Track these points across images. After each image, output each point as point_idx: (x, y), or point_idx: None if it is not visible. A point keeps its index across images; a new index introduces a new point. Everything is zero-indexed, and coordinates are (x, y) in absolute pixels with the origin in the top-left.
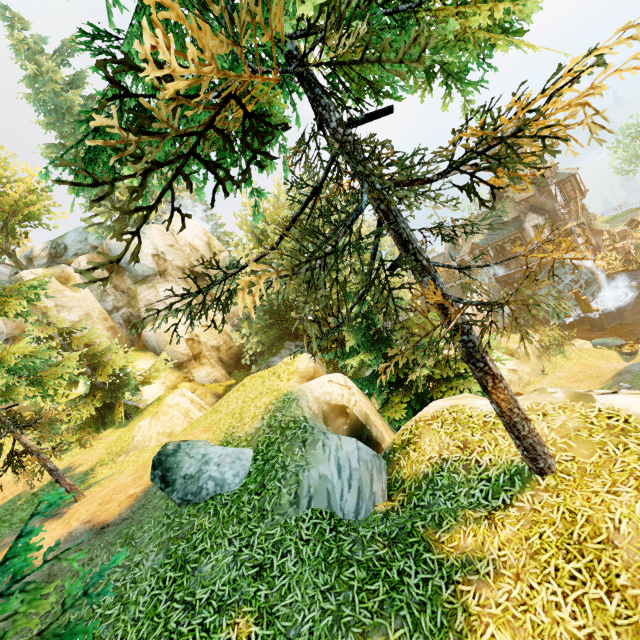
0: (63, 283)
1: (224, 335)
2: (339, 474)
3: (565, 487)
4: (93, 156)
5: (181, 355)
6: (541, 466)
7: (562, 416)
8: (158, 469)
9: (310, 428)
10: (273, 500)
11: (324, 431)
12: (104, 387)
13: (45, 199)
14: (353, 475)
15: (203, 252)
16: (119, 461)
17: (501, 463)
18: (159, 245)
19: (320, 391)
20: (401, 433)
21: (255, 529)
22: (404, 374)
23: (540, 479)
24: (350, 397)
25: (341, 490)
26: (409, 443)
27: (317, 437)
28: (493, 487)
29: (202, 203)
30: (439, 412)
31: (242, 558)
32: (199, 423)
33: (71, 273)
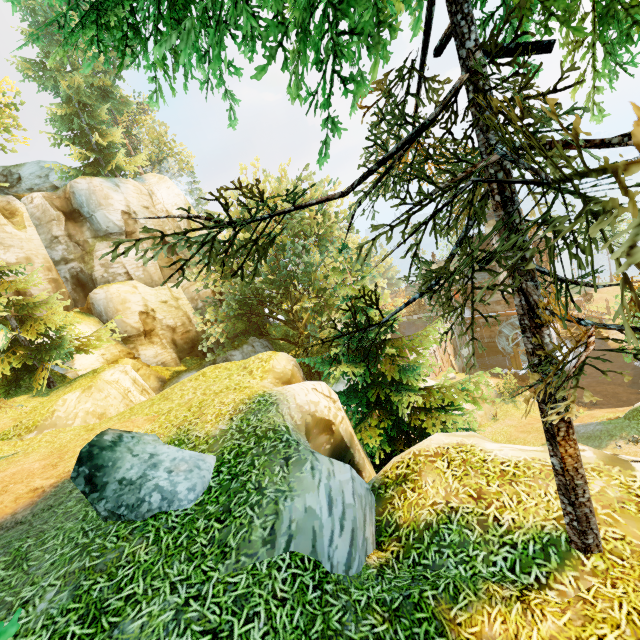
0: (6, 216)
1: (184, 316)
2: (330, 510)
3: (622, 575)
4: (99, 13)
5: (130, 328)
6: (589, 542)
7: (598, 480)
8: (85, 465)
9: (294, 443)
10: (241, 533)
11: (310, 449)
12: (29, 345)
13: (7, 116)
14: (347, 513)
15: (180, 223)
16: (28, 438)
17: (528, 526)
18: (133, 203)
19: (304, 399)
20: (395, 465)
21: (211, 572)
22: (385, 396)
23: (583, 557)
24: (337, 412)
25: (331, 532)
26: (406, 480)
27: (304, 456)
28: (521, 557)
29: (189, 174)
30: (444, 448)
31: (188, 616)
32: (142, 409)
33: (19, 208)
